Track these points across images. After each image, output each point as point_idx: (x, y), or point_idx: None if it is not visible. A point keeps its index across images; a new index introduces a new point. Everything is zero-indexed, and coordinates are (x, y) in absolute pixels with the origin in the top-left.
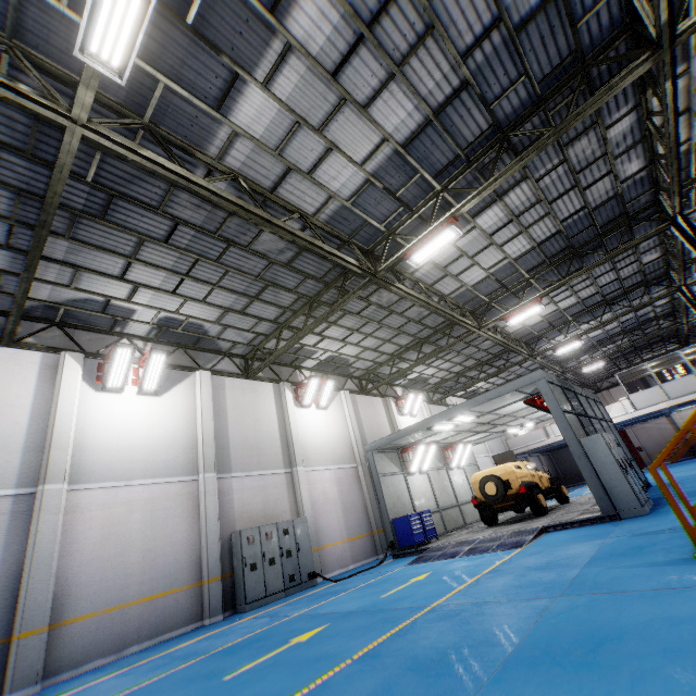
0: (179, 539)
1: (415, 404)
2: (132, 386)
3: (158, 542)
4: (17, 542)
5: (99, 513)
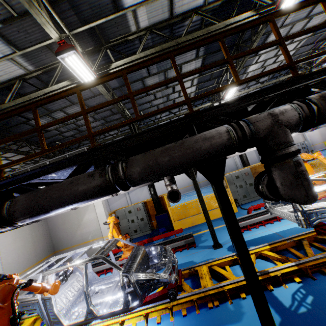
0: None
1: None
2: None
3: None
4: (256, 152)
5: None
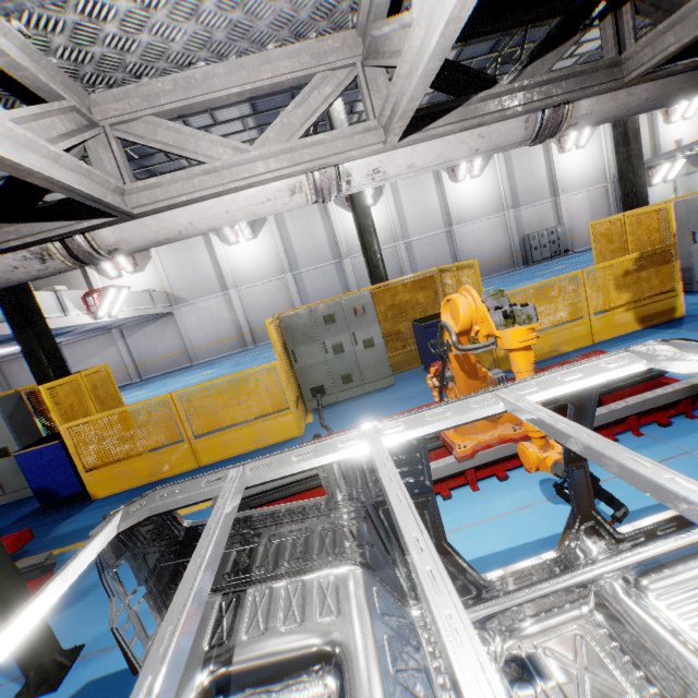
0: (501, 240)
1: (689, 107)
2: (467, 176)
3: (493, 242)
4: (451, 246)
5: (470, 234)
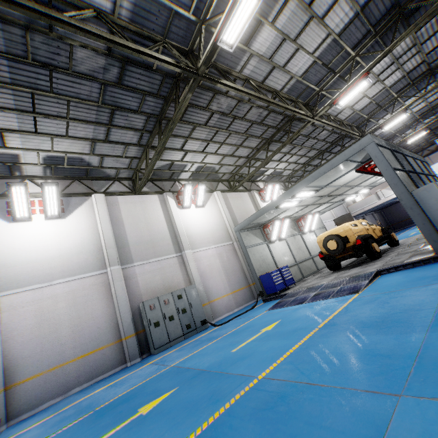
0: (99, 314)
1: (274, 192)
2: (40, 214)
3: (82, 319)
4: None
5: (31, 308)
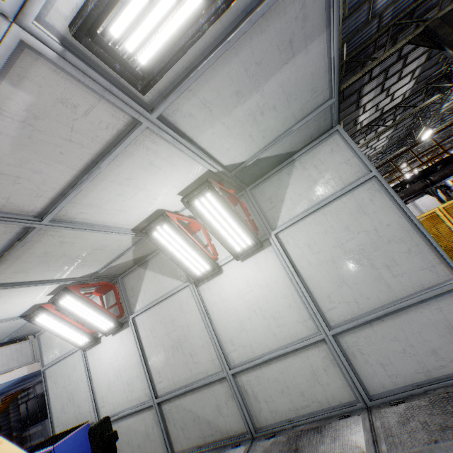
0: None
1: None
2: None
3: None
4: None
5: None
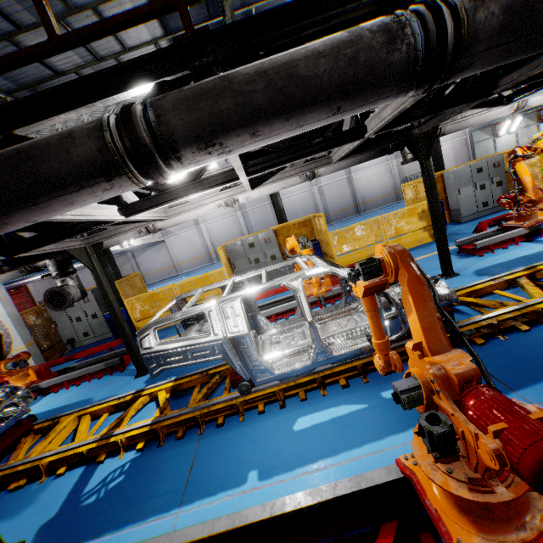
0: (387, 182)
1: None
2: None
3: (381, 183)
4: (350, 187)
5: (364, 178)
